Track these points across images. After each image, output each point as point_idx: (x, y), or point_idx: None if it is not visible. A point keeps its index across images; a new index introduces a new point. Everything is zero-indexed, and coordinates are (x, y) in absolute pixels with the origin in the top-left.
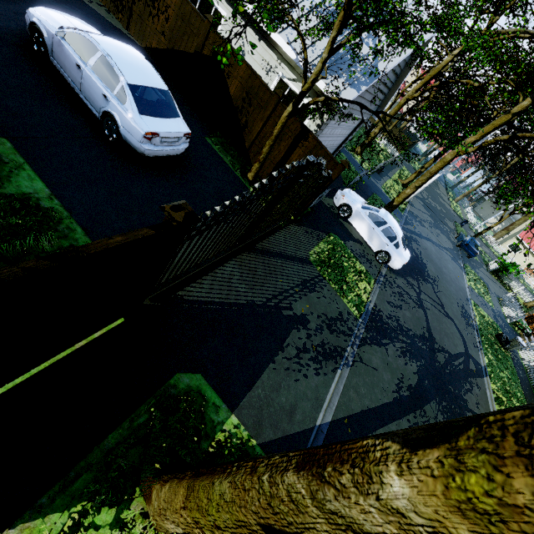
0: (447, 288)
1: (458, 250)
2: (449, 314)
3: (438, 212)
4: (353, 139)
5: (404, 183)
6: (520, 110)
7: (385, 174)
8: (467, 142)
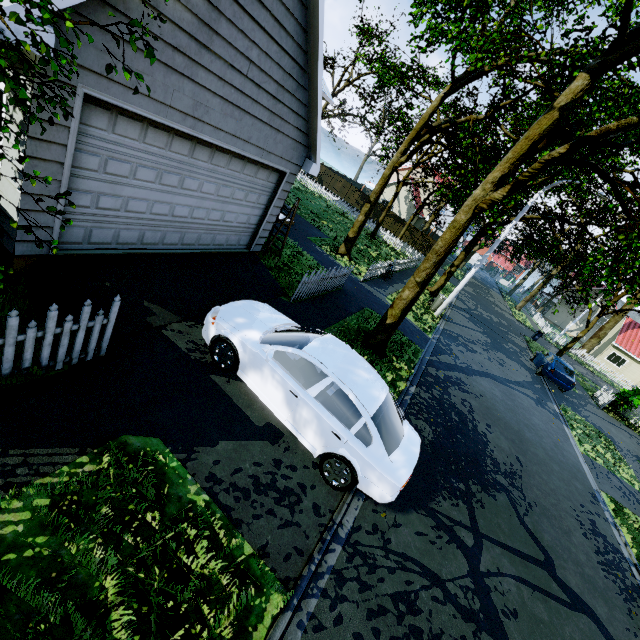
0: (545, 484)
1: (542, 381)
2: (574, 590)
3: (495, 325)
4: (341, 239)
5: (432, 291)
6: (572, 98)
7: (398, 281)
8: (488, 181)
